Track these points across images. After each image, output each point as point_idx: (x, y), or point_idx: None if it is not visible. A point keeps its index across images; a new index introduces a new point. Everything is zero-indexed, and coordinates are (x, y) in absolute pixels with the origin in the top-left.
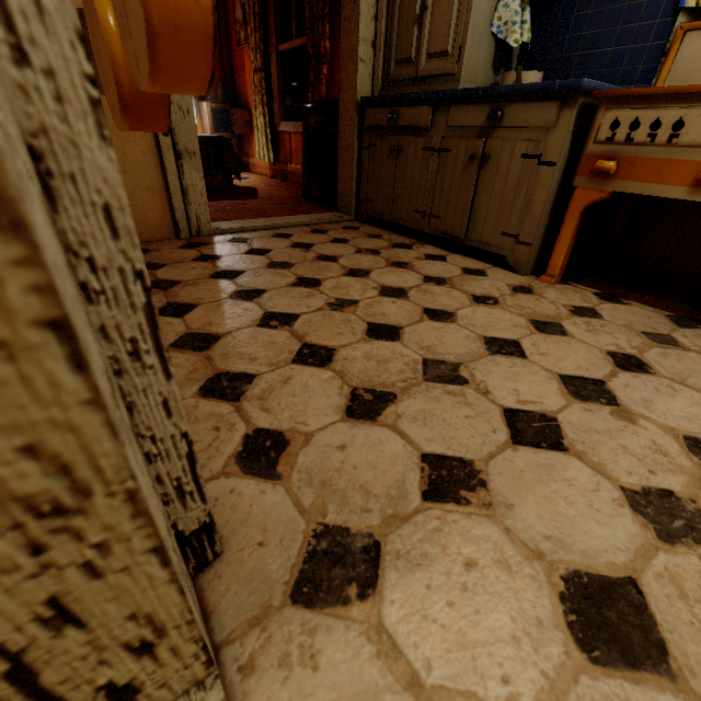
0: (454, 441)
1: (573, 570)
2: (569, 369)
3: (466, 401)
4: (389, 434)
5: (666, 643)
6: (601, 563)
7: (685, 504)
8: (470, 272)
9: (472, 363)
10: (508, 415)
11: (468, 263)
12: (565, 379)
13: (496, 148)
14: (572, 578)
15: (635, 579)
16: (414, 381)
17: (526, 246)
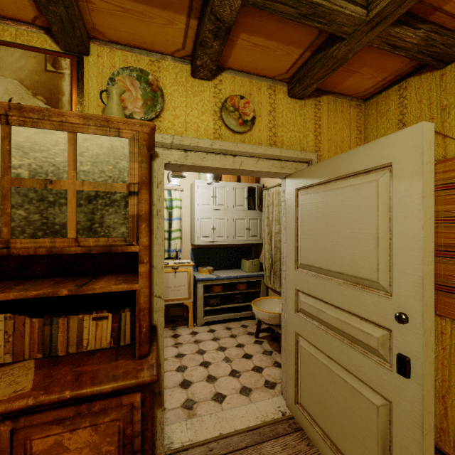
0: None
1: (179, 384)
2: None
3: None
4: None
5: (191, 381)
6: (181, 380)
7: (182, 366)
8: None
9: None
10: None
11: None
12: None
13: None
14: (180, 385)
15: (184, 378)
16: None
17: None
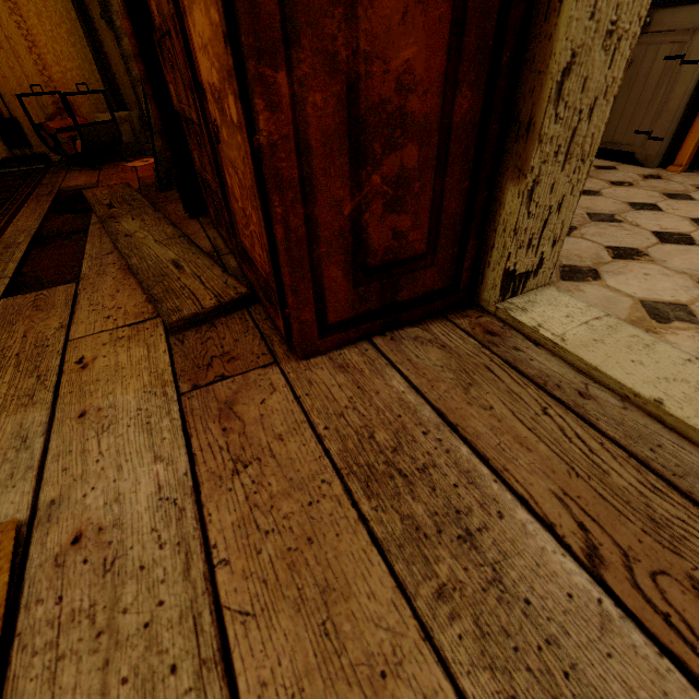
0: (622, 242)
1: None
2: (697, 216)
3: (624, 229)
4: (580, 240)
5: None
6: None
7: None
8: (602, 168)
9: (623, 214)
10: (656, 234)
11: (598, 162)
12: (695, 220)
13: (640, 53)
14: None
15: None
16: (585, 222)
17: (657, 142)
